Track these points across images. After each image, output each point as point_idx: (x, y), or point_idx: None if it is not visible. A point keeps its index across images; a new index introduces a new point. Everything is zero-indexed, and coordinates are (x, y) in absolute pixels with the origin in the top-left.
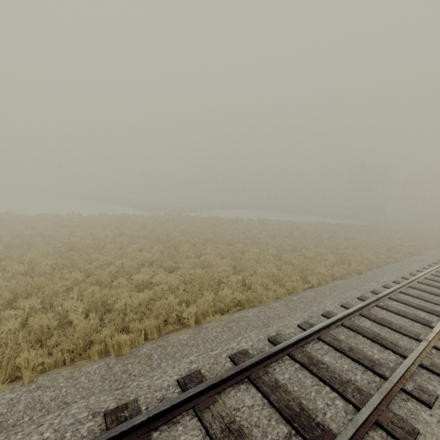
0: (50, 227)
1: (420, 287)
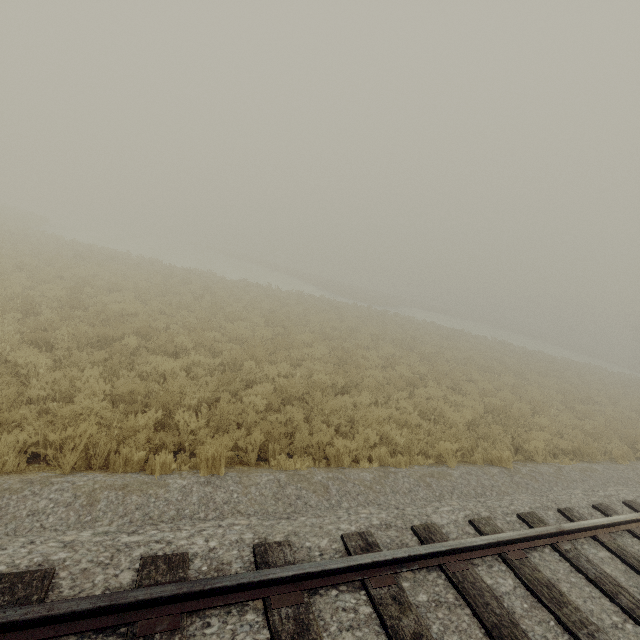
0: (274, 303)
1: None
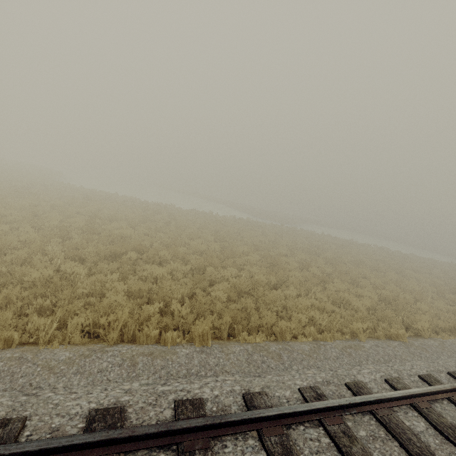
0: (217, 225)
1: None
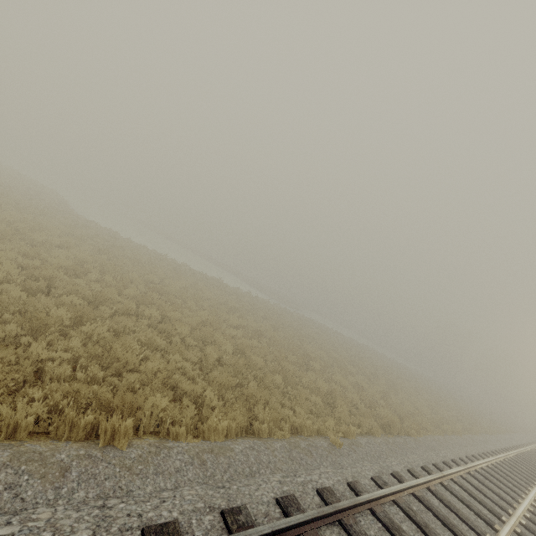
0: (282, 317)
1: (530, 453)
